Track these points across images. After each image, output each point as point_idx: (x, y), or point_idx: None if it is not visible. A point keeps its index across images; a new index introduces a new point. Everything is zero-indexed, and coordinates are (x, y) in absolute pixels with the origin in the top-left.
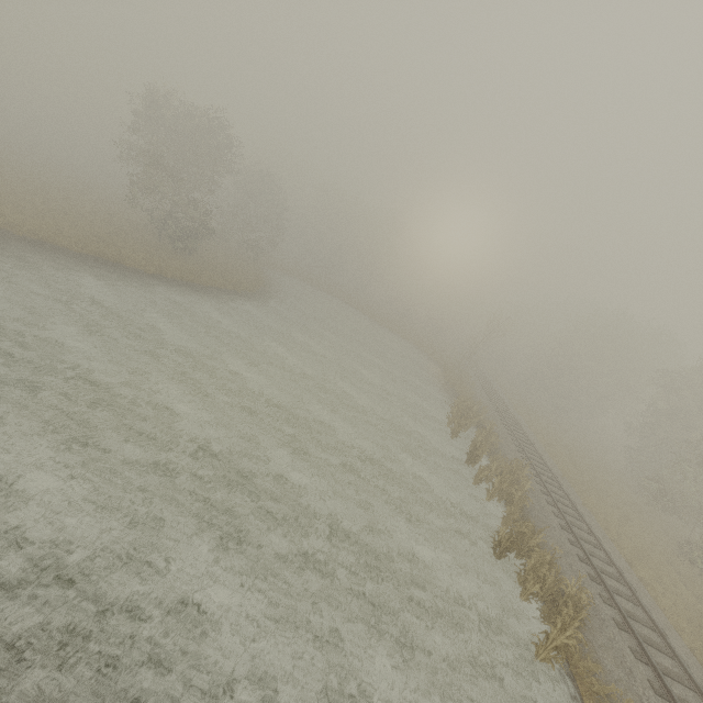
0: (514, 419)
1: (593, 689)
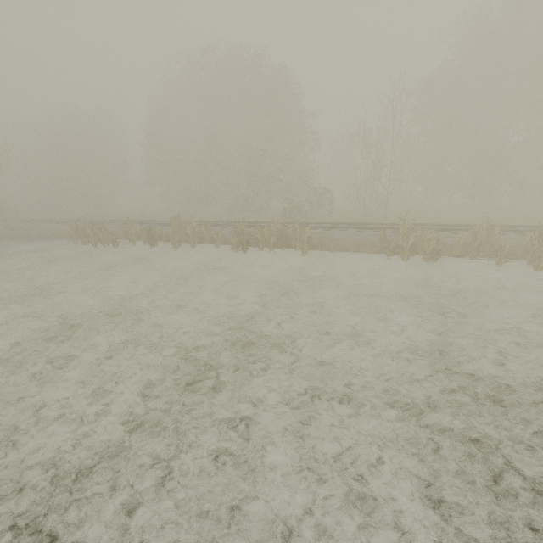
0: (103, 221)
1: (316, 243)
